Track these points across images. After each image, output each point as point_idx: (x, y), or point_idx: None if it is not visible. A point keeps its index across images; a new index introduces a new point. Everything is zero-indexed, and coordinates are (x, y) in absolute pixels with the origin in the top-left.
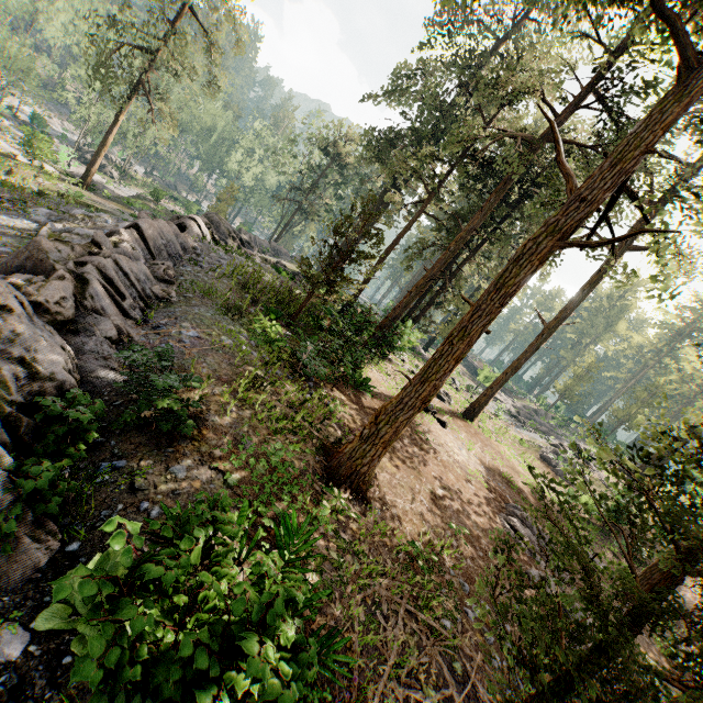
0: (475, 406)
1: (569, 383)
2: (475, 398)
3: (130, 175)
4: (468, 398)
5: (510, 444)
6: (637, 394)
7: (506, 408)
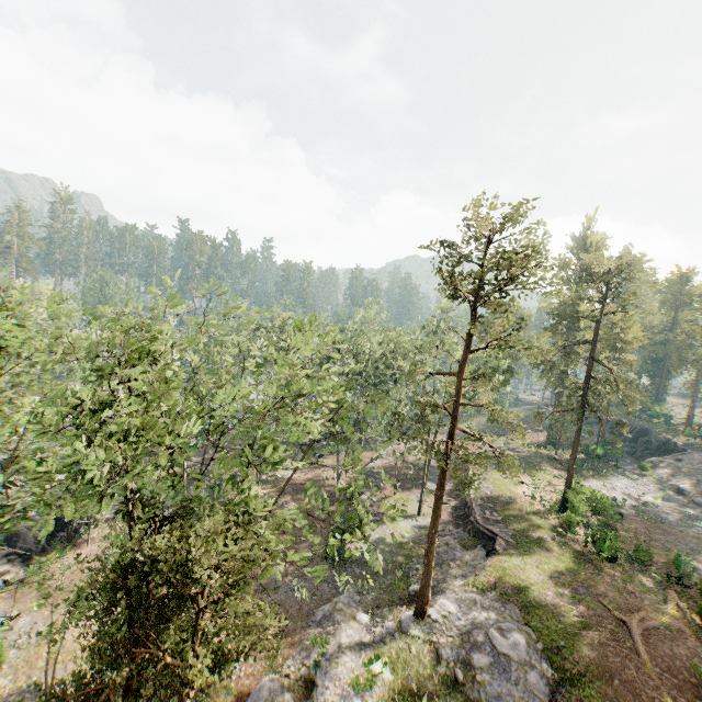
0: None
1: None
2: None
3: None
4: None
5: None
6: None
7: None
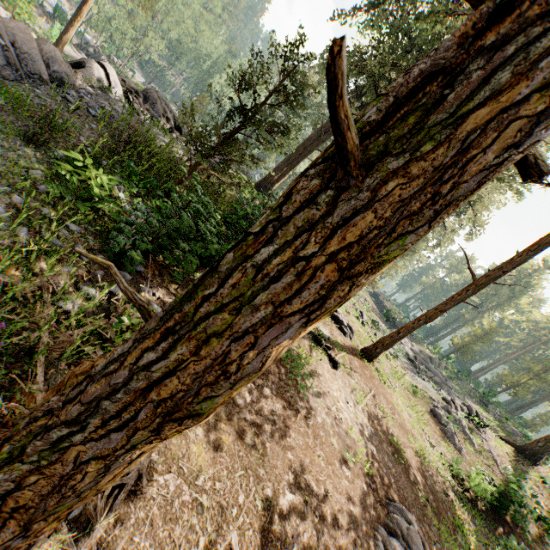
0: (376, 347)
1: (466, 340)
2: (378, 335)
3: (125, 75)
4: (372, 334)
5: (403, 391)
6: (530, 366)
7: (405, 350)
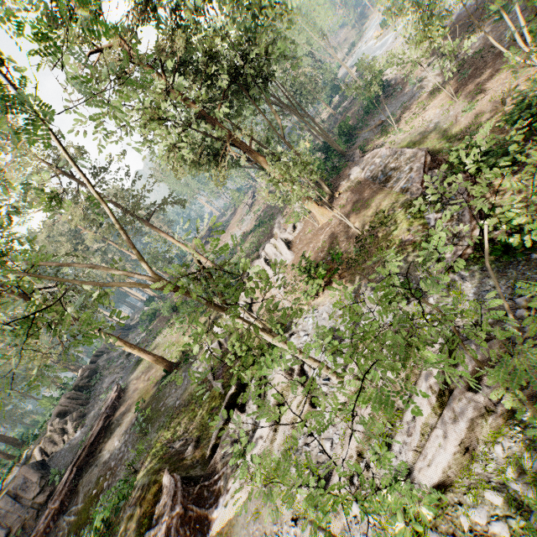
0: None
1: None
2: None
3: None
4: None
5: None
6: None
7: None
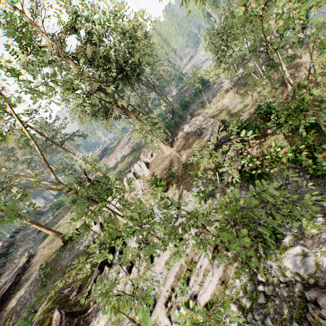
0: None
1: None
2: None
3: None
4: None
5: None
6: None
7: None
